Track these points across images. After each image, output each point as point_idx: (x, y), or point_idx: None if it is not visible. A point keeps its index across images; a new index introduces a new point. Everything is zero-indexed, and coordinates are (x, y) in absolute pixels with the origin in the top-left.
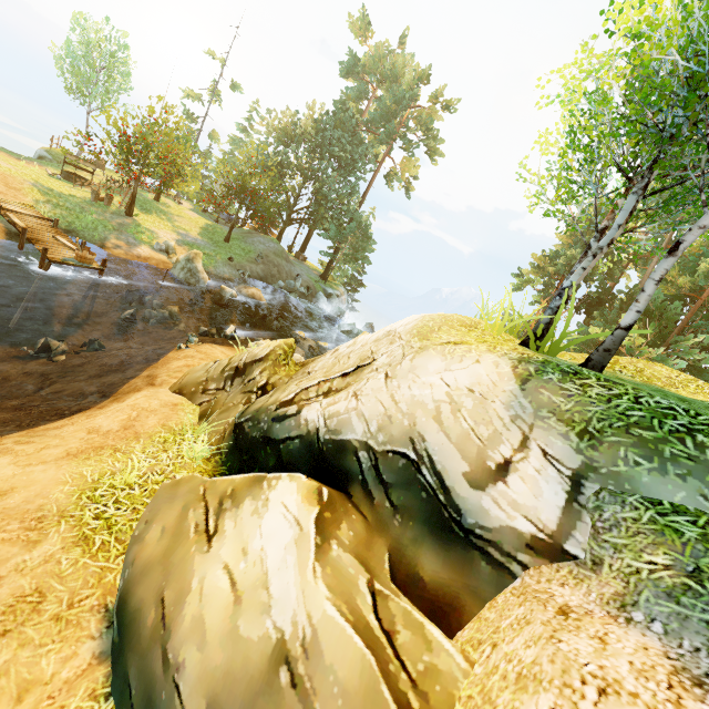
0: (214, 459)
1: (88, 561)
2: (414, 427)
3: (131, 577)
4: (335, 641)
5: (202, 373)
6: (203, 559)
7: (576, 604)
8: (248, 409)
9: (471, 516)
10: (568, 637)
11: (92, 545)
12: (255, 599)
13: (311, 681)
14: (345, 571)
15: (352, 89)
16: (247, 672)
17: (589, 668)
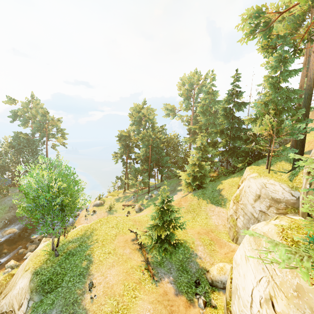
0: None
1: None
2: (13, 302)
3: None
4: None
5: None
6: None
7: None
8: None
9: None
10: None
11: None
12: None
13: None
14: None
15: (21, 121)
16: None
17: None
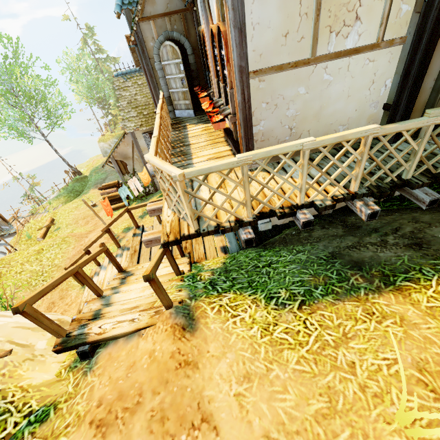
0: None
1: None
2: None
3: None
4: None
5: None
6: None
7: None
8: None
9: None
10: None
11: None
12: None
13: None
14: None
15: None
16: None
17: None
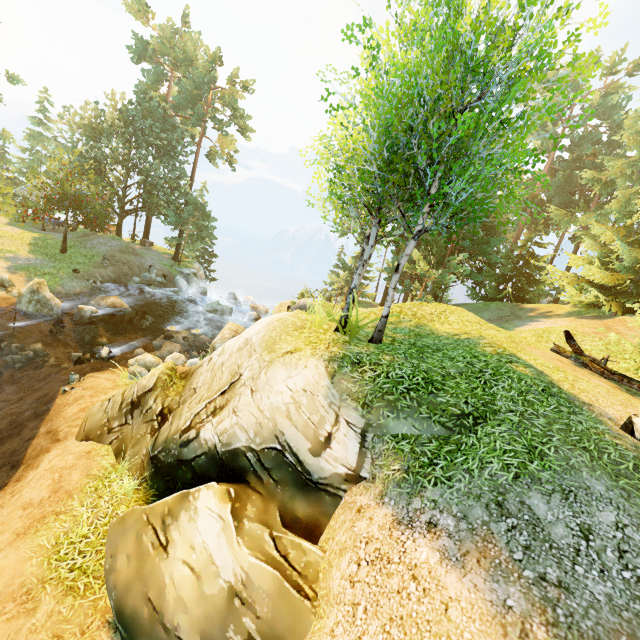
0: (142, 486)
1: (81, 601)
2: (276, 426)
3: (118, 596)
4: (258, 574)
5: (101, 416)
6: (167, 564)
7: (365, 503)
8: (157, 441)
9: (316, 474)
10: (358, 523)
11: (78, 590)
12: (209, 572)
13: (251, 598)
14: (255, 534)
15: (149, 71)
16: (217, 610)
17: (363, 535)
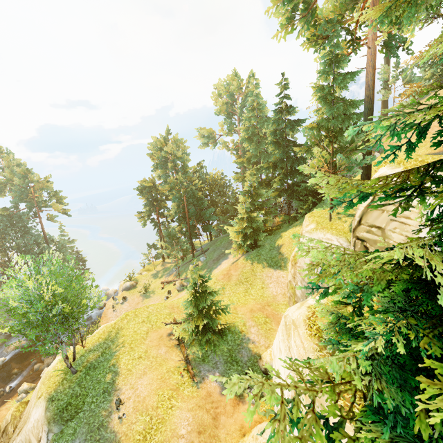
0: None
1: None
2: (29, 438)
3: None
4: None
5: None
6: None
7: None
8: None
9: None
10: None
11: None
12: None
13: None
14: None
15: None
16: None
17: None
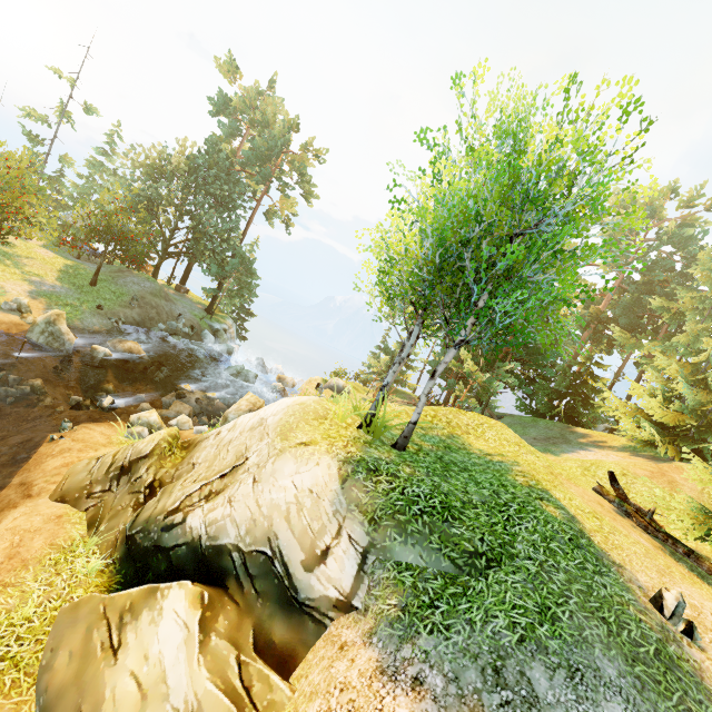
0: (108, 569)
1: (2, 701)
2: (272, 527)
3: (47, 703)
4: (212, 706)
5: (84, 476)
6: (112, 672)
7: (351, 639)
8: (138, 518)
9: (303, 593)
10: (338, 663)
11: (3, 686)
12: (157, 693)
13: None
14: (220, 654)
15: (225, 125)
16: None
17: (340, 679)
